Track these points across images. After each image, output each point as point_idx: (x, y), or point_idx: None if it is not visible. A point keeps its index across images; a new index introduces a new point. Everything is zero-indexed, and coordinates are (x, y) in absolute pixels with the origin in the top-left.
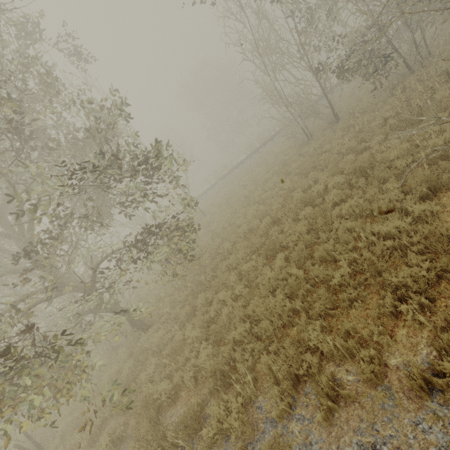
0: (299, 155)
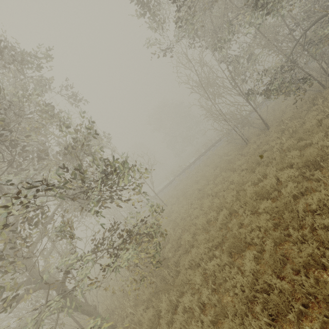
0: (240, 155)
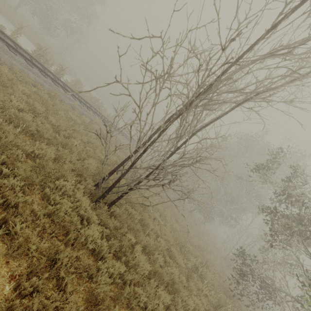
0: None
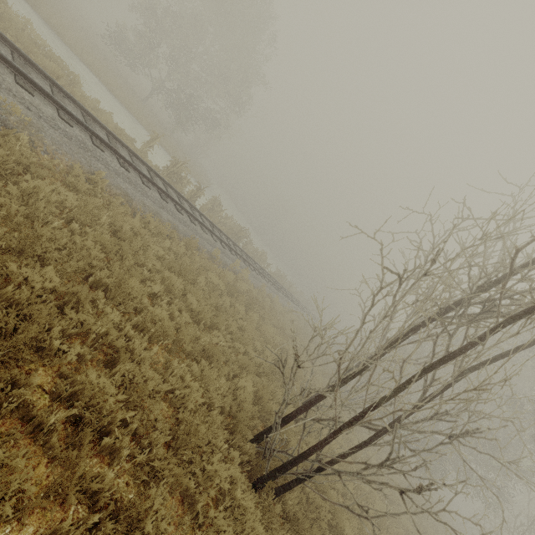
0: None
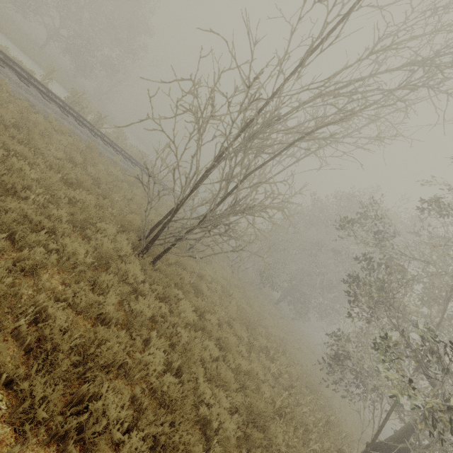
0: None
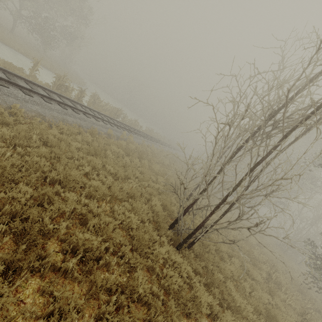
0: None
